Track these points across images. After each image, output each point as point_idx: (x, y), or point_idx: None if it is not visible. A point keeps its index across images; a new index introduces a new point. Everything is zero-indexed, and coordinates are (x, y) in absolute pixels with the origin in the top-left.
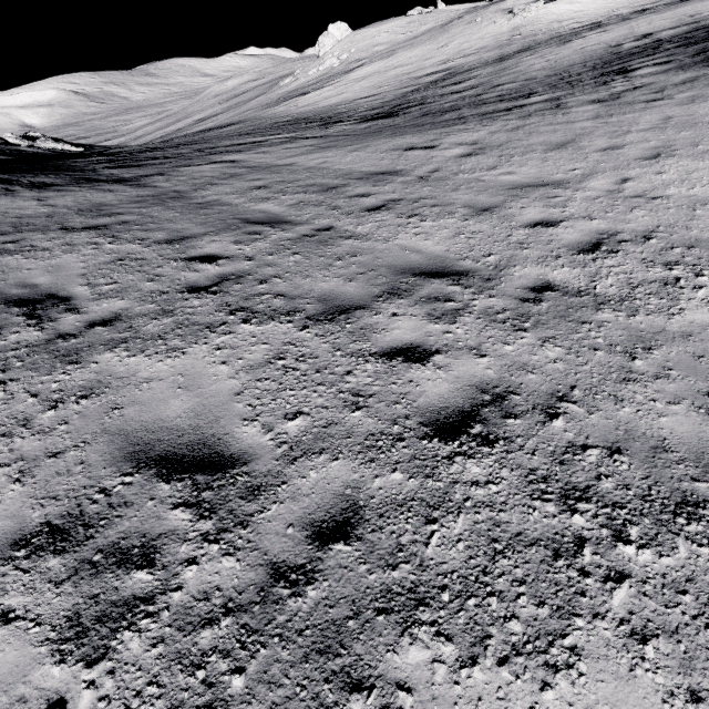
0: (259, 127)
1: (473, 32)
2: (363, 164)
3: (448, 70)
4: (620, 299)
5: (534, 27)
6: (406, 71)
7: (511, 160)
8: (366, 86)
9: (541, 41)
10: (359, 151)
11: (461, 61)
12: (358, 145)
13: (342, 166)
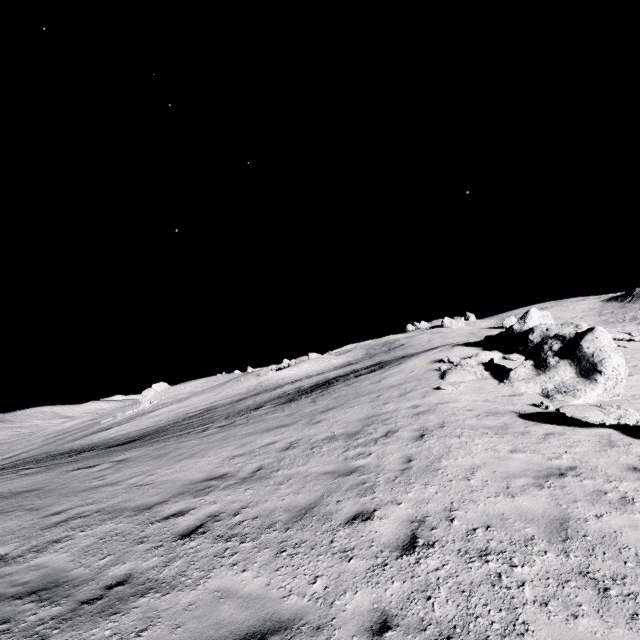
0: (27, 461)
1: (237, 385)
2: (26, 485)
3: (209, 407)
4: (11, 559)
5: (269, 382)
6: (186, 409)
7: (119, 469)
8: (153, 421)
9: (267, 389)
10: (43, 474)
11: (221, 402)
12: (50, 470)
13: (8, 489)
